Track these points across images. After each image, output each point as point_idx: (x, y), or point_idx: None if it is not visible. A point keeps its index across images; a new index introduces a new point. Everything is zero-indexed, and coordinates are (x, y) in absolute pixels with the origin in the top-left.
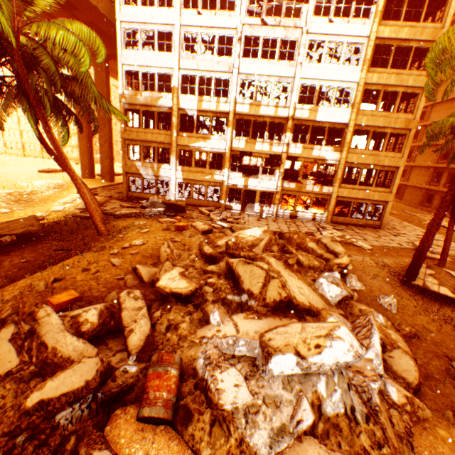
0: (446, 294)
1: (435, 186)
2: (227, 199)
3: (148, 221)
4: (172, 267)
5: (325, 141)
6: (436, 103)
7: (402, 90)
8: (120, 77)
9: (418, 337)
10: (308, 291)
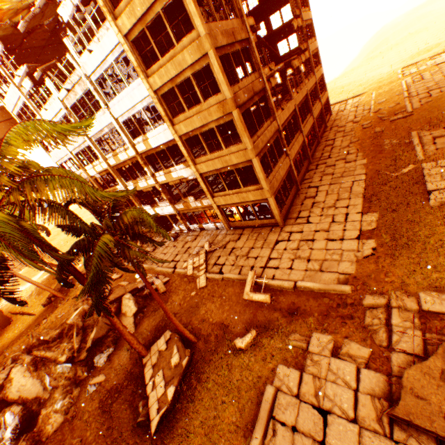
0: (145, 379)
1: None
2: None
3: None
4: (11, 361)
5: (174, 161)
6: None
7: (190, 72)
8: None
9: (71, 421)
10: (30, 385)
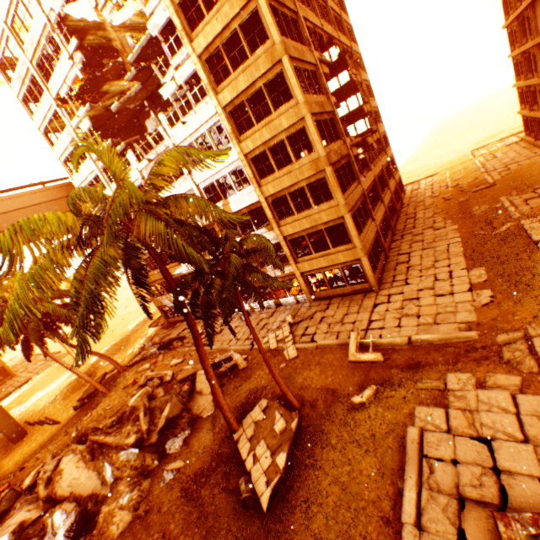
0: (241, 454)
1: None
2: None
3: (134, 372)
4: (51, 458)
5: (255, 225)
6: None
7: (285, 135)
8: None
9: (144, 517)
10: (85, 479)
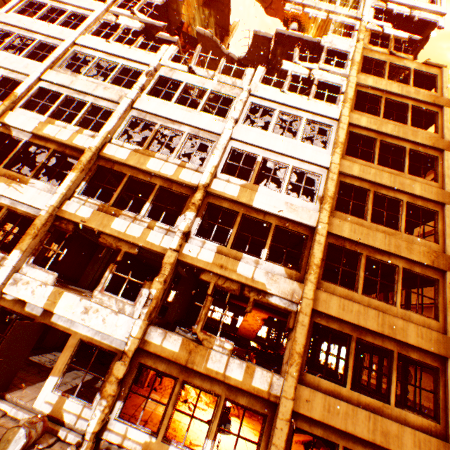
0: None
1: None
2: None
3: None
4: None
5: (268, 251)
6: None
7: (407, 199)
8: None
9: None
10: None
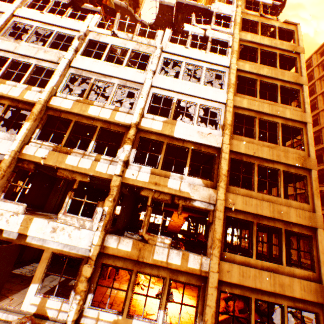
0: None
1: None
2: None
3: None
4: None
5: (188, 168)
6: None
7: (281, 121)
8: None
9: None
10: None
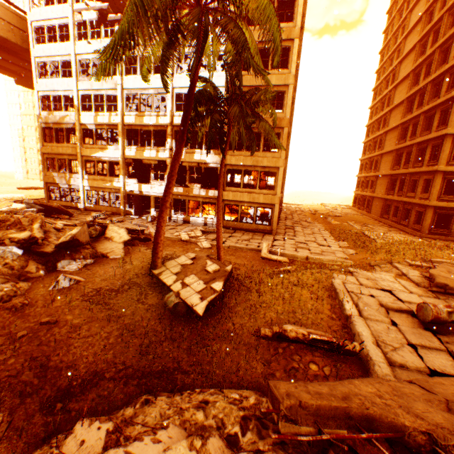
0: (165, 282)
1: (391, 195)
2: (128, 205)
3: None
4: None
5: (205, 145)
6: (393, 108)
7: None
8: (37, 101)
9: (18, 309)
10: None
